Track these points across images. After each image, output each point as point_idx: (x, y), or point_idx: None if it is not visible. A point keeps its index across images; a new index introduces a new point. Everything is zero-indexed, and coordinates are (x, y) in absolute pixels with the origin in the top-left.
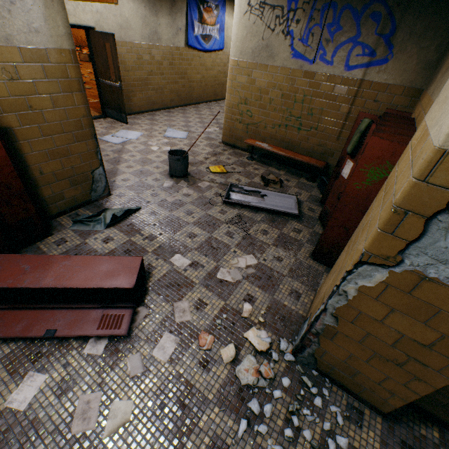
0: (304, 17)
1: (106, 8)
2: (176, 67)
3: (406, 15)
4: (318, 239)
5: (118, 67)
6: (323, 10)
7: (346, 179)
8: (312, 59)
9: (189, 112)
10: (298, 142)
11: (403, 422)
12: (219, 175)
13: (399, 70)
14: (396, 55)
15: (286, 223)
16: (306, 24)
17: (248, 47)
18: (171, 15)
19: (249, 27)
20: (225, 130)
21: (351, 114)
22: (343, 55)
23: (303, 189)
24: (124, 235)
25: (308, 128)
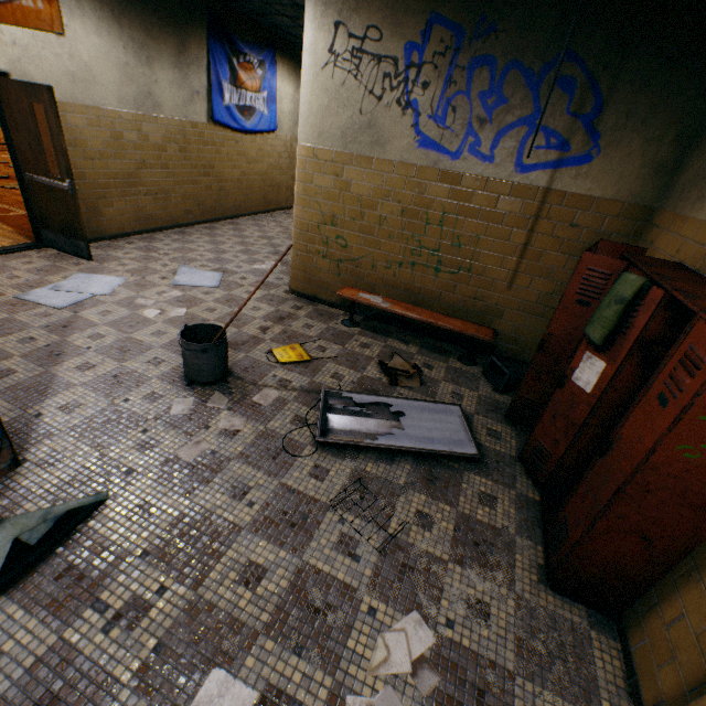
0: (436, 79)
1: (37, 38)
2: (193, 156)
3: (619, 83)
4: (535, 517)
5: (66, 151)
6: (472, 69)
7: (591, 393)
8: (455, 151)
9: (221, 233)
10: (437, 292)
11: None
12: (295, 366)
13: (612, 175)
14: (605, 149)
15: (460, 481)
16: (441, 91)
17: (334, 125)
18: (179, 67)
19: (333, 90)
20: (296, 269)
21: (530, 245)
22: (511, 146)
23: (462, 384)
24: (41, 623)
25: (454, 268)
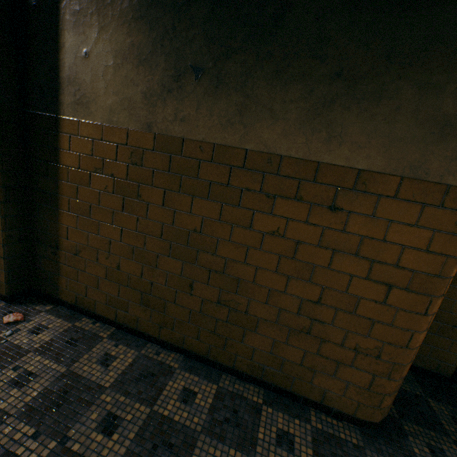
0: None
1: None
2: None
3: None
4: None
5: None
6: None
7: None
8: None
9: None
10: None
11: (25, 305)
12: None
13: None
14: None
15: None
16: None
17: None
18: None
19: None
20: None
21: None
22: None
23: None
24: None
25: None
